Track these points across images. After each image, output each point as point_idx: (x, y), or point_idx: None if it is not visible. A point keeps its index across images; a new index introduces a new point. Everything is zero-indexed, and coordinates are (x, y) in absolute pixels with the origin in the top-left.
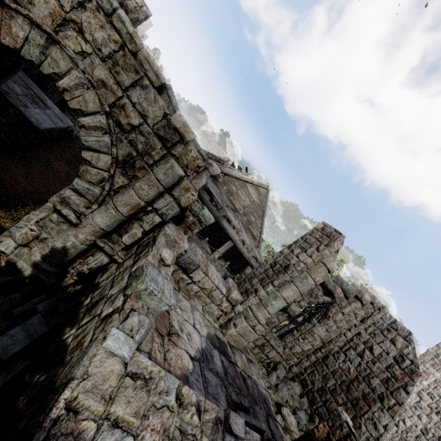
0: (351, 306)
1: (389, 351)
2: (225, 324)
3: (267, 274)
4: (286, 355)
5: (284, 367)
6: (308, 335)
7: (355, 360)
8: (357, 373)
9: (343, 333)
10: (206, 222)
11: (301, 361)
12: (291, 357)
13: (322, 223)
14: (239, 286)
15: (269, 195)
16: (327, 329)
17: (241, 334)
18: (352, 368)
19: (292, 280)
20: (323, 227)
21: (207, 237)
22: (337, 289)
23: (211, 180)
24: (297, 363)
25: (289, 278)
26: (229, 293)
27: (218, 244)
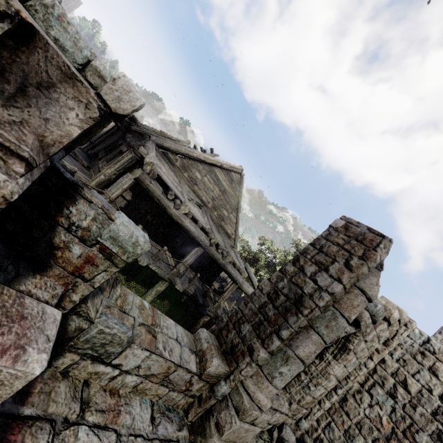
0: (376, 331)
1: (431, 387)
2: (200, 423)
3: (265, 315)
4: (293, 411)
5: (292, 429)
6: (321, 378)
7: (385, 403)
8: (393, 424)
9: (363, 363)
10: (125, 255)
11: (311, 411)
12: (298, 411)
13: (341, 218)
14: (219, 340)
15: (243, 181)
16: (345, 365)
17: (231, 440)
18: (384, 417)
19: (311, 324)
20: (346, 224)
21: (167, 242)
22: (363, 313)
23: (165, 164)
24: (306, 415)
25: (307, 322)
26: (203, 365)
27: (183, 250)
